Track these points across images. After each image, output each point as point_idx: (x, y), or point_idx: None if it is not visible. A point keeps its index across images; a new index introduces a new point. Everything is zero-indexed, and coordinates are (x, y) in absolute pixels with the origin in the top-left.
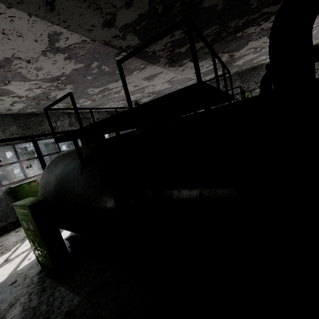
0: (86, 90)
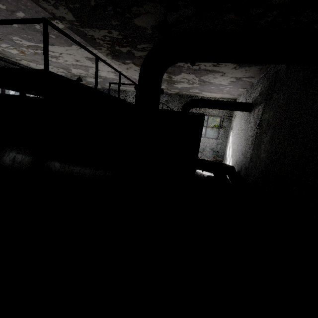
0: (11, 37)
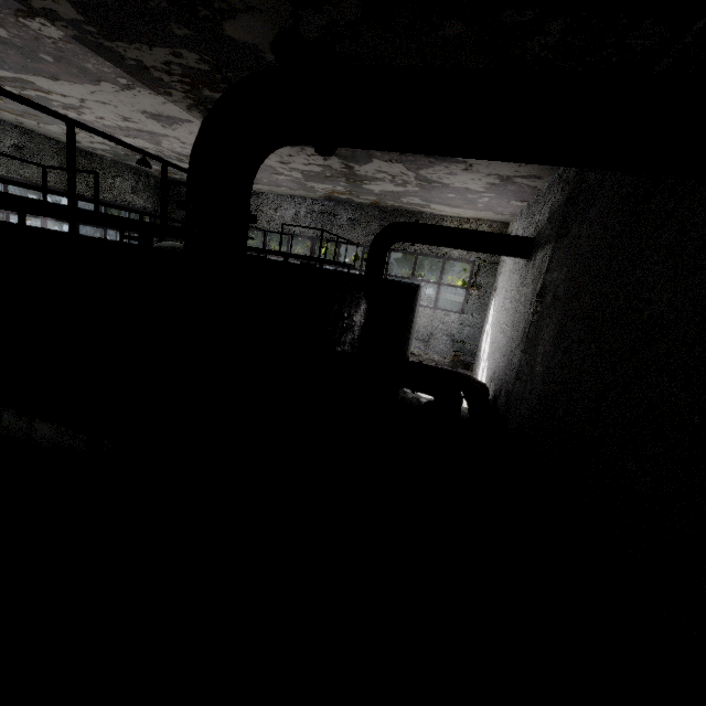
0: None
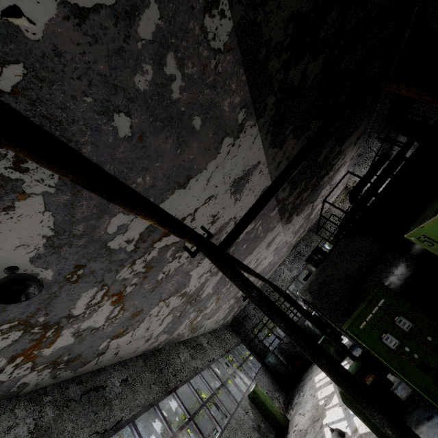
0: None
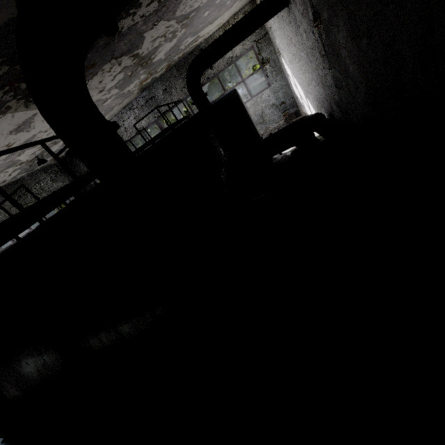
0: None
